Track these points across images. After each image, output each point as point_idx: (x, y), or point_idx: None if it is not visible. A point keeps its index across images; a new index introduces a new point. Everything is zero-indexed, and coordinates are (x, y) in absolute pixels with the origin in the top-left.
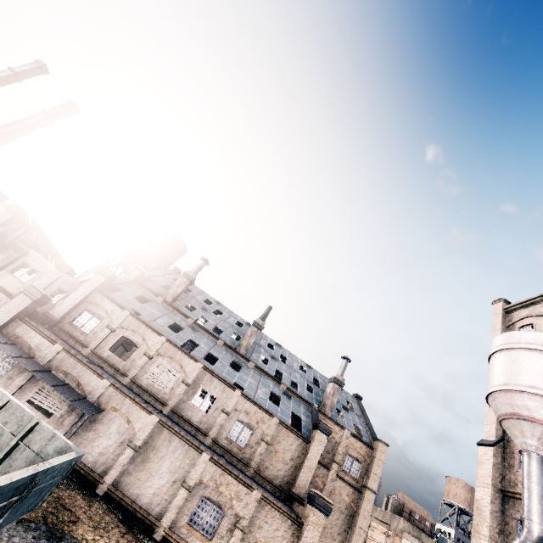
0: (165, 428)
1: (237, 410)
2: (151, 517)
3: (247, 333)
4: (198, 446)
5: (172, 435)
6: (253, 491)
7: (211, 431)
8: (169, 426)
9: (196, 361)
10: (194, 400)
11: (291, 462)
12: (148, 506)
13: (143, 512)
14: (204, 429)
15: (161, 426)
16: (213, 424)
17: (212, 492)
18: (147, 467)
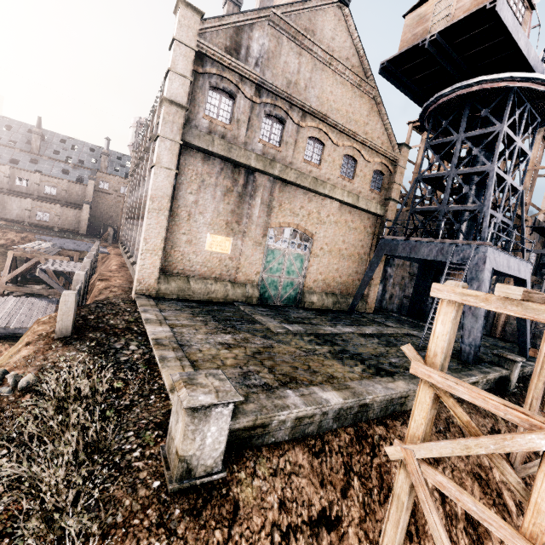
0: (5, 195)
1: (43, 182)
2: (20, 221)
3: (32, 140)
4: (24, 197)
5: (10, 197)
6: (57, 205)
7: (35, 193)
8: (5, 194)
9: (4, 165)
10: (17, 183)
11: (82, 195)
12: (17, 219)
13: (16, 220)
14: (31, 193)
15: (2, 195)
16: (34, 190)
17: (40, 209)
18: (7, 209)
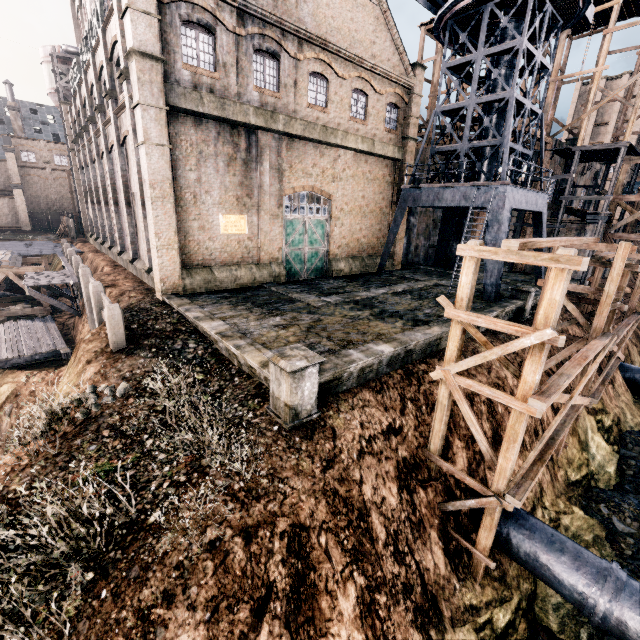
0: None
1: None
2: None
3: None
4: None
5: None
6: None
7: None
8: None
9: None
10: None
11: (4, 176)
12: None
13: None
14: None
15: None
16: None
17: None
18: None
